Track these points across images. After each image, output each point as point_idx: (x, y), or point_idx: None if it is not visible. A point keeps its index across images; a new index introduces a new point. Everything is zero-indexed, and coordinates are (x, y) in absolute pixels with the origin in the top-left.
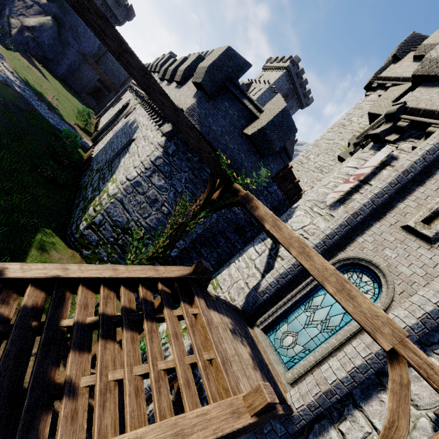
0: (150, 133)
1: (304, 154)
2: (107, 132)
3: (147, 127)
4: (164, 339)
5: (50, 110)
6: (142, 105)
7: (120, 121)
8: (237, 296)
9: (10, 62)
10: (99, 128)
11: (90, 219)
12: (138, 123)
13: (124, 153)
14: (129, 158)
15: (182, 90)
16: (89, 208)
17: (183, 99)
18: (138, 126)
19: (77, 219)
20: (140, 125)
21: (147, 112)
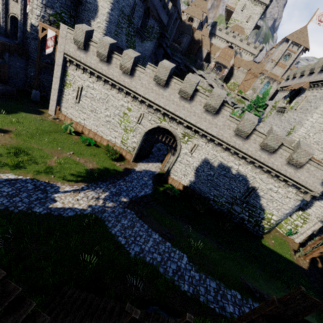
0: (276, 189)
1: (306, 132)
2: (174, 164)
3: (265, 182)
4: (293, 230)
5: (124, 181)
6: (220, 150)
7: (180, 152)
8: (319, 216)
9: (43, 176)
10: (114, 142)
11: (269, 229)
12: (238, 171)
13: (256, 197)
14: (271, 203)
15: (302, 173)
16: (263, 225)
17: (311, 183)
18: (245, 176)
19: (257, 230)
20: (249, 176)
21: (251, 168)
